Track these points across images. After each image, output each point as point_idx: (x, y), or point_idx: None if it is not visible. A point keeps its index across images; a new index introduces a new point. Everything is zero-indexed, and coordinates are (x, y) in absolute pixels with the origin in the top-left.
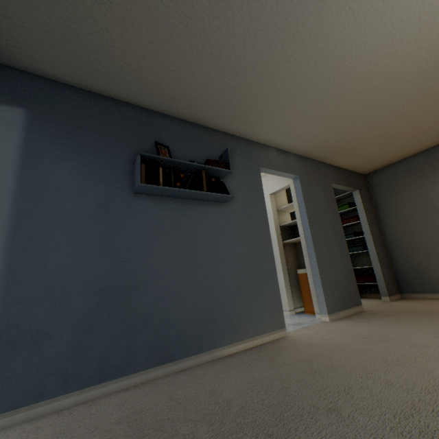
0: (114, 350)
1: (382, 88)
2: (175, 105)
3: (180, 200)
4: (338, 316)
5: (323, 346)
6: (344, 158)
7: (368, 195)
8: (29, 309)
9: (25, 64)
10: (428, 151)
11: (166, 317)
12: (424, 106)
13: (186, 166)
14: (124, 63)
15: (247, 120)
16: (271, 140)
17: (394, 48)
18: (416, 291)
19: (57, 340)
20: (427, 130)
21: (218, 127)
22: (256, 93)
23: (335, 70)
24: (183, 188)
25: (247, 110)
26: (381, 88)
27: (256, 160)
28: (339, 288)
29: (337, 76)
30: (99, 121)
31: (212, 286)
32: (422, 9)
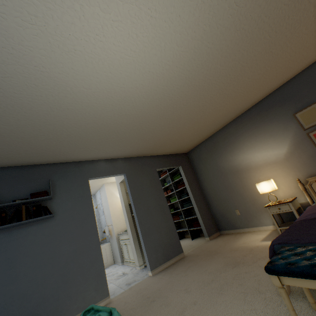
0: None
1: (140, 125)
2: (1, 162)
3: (10, 229)
4: (161, 268)
5: None
6: (161, 151)
7: (190, 166)
8: None
9: None
10: (212, 137)
11: None
12: (180, 124)
13: (10, 205)
14: None
15: (65, 155)
16: (96, 157)
17: (122, 113)
18: (226, 229)
19: None
20: (199, 130)
21: (48, 162)
22: (55, 145)
23: (96, 127)
24: (2, 225)
25: (59, 152)
26: (139, 125)
27: (85, 174)
28: (162, 246)
29: (102, 128)
30: None
31: (38, 287)
32: (117, 99)
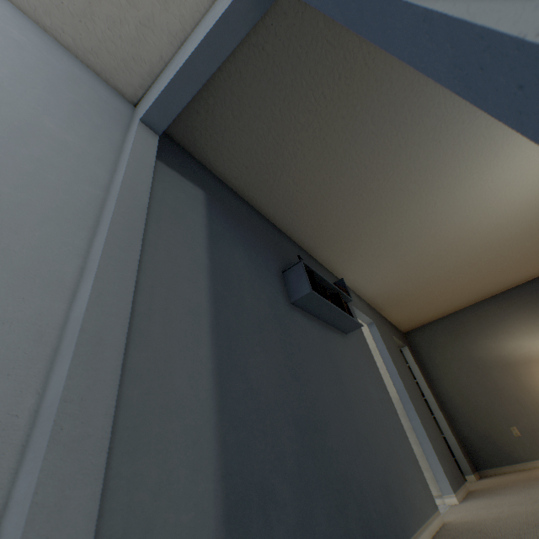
0: (335, 534)
1: (447, 252)
2: (302, 229)
3: (320, 321)
4: (460, 496)
5: (515, 515)
6: (397, 311)
7: (413, 353)
8: (245, 441)
9: (206, 156)
10: (455, 313)
11: (358, 478)
12: (464, 272)
13: (323, 285)
14: (293, 182)
15: (348, 257)
16: (354, 281)
17: (464, 225)
18: (493, 465)
19: (282, 506)
20: (459, 294)
21: (321, 259)
22: (370, 235)
23: (428, 231)
24: (335, 306)
25: (355, 247)
26: (446, 252)
27: None
28: (444, 456)
29: (427, 235)
30: (251, 223)
31: (372, 435)
32: (485, 206)
